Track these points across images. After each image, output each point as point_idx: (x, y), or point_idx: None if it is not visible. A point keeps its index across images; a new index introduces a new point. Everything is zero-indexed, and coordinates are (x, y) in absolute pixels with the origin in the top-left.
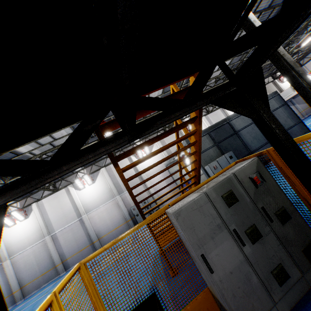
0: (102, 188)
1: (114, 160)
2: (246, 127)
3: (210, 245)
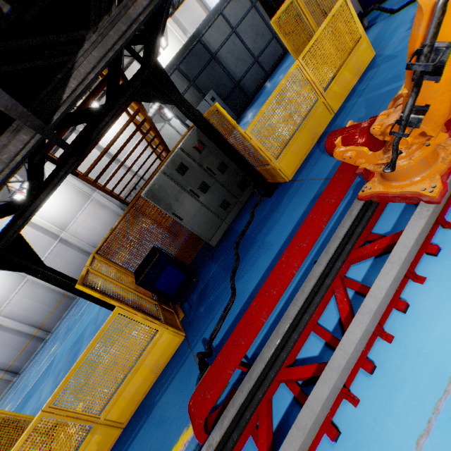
0: (65, 193)
1: (72, 171)
2: (225, 43)
3: (177, 205)
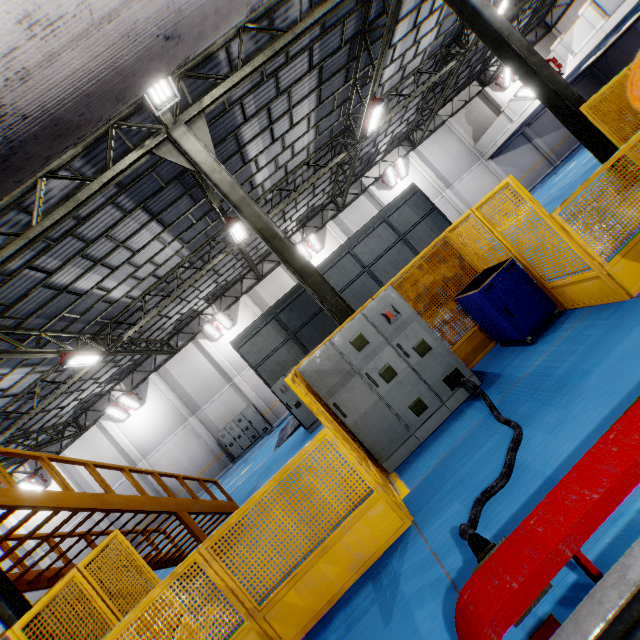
0: (161, 410)
1: None
2: (349, 285)
3: None
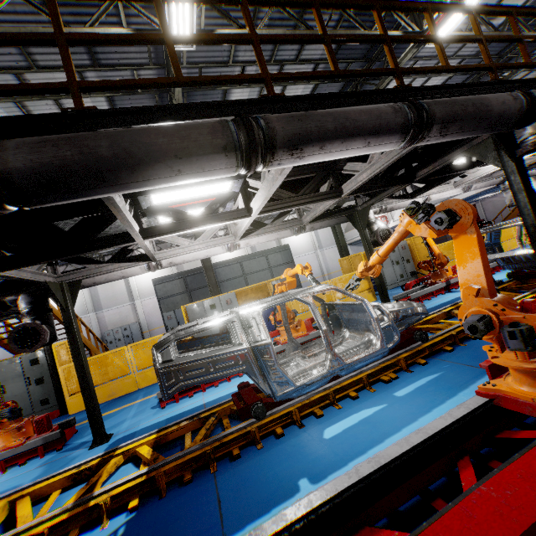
0: None
1: None
2: (232, 279)
3: (11, 382)
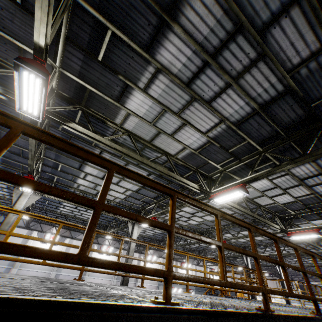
0: None
1: None
2: None
3: None
